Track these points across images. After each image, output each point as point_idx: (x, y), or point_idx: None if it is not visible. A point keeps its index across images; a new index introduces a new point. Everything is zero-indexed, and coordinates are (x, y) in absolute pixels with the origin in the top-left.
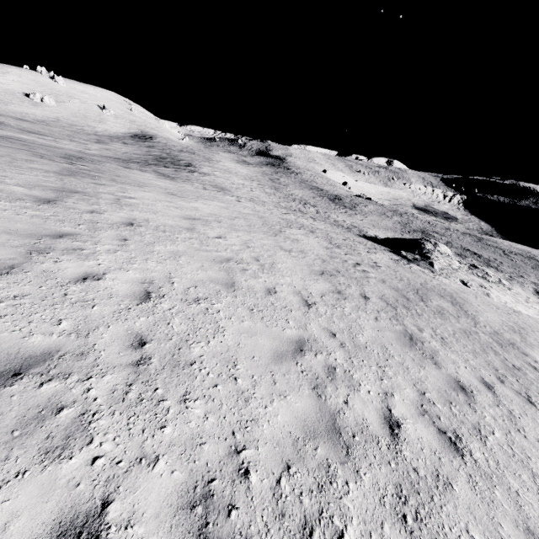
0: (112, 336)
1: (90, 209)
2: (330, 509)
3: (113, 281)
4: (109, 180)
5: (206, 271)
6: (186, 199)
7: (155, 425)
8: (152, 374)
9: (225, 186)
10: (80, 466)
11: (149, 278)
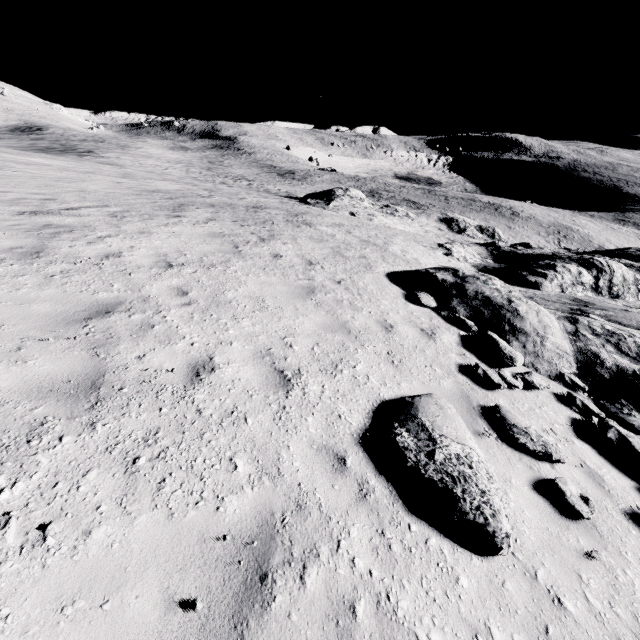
0: None
1: None
2: None
3: None
4: None
5: None
6: (21, 156)
7: None
8: None
9: (121, 164)
10: None
11: None
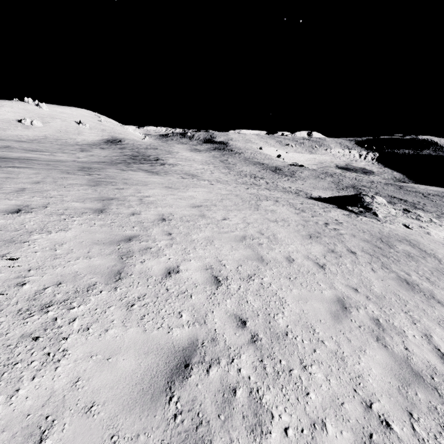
0: (220, 320)
1: (130, 212)
2: None
3: (187, 272)
4: (123, 184)
5: (238, 250)
6: (180, 189)
7: (301, 393)
8: (268, 348)
9: (193, 173)
10: (280, 438)
11: (207, 264)
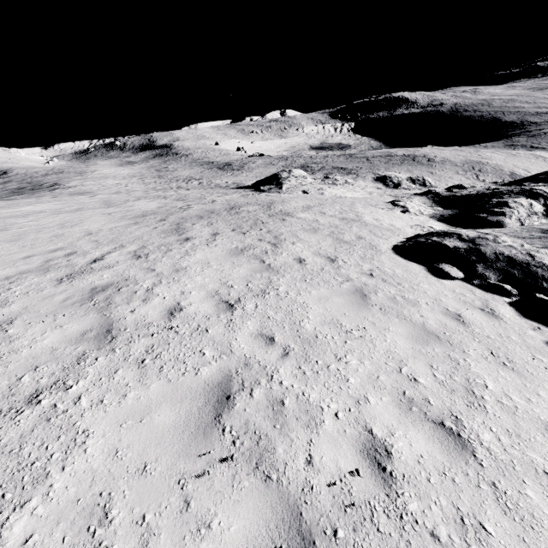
0: None
1: None
2: (12, 285)
3: None
4: None
5: None
6: (12, 208)
7: None
8: None
9: (90, 191)
10: None
11: None
